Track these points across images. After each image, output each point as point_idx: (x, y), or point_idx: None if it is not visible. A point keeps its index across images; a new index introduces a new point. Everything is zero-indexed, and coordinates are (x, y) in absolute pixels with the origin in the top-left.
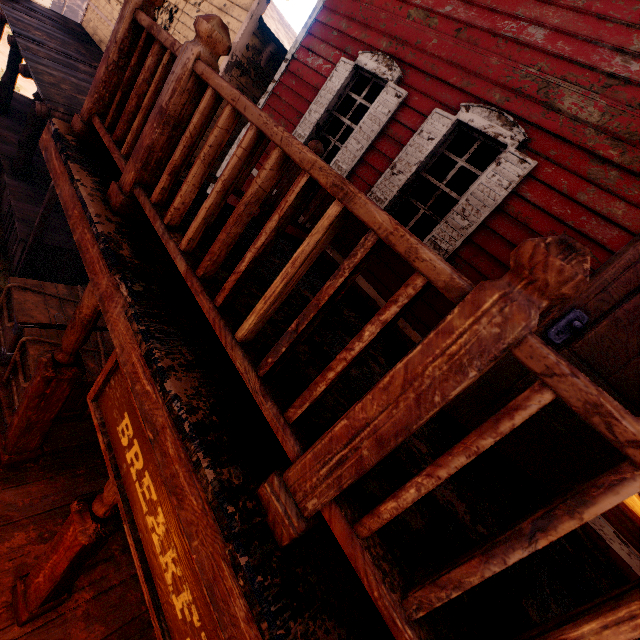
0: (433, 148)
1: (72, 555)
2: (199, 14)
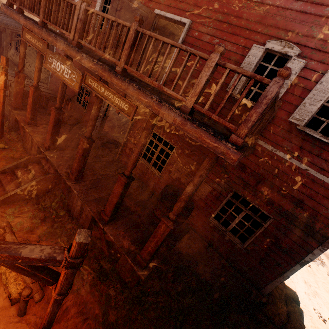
0: (100, 5)
1: (32, 96)
2: None
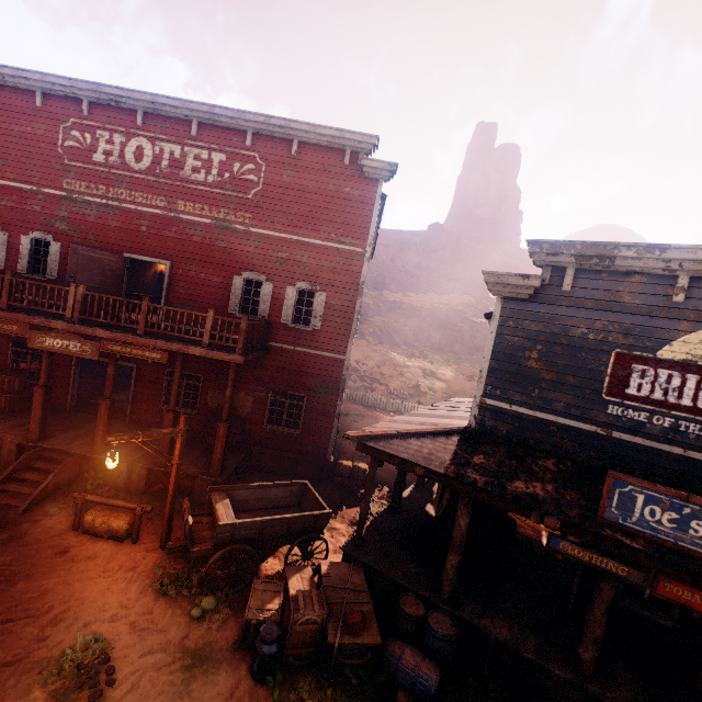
0: (30, 248)
1: None
2: None
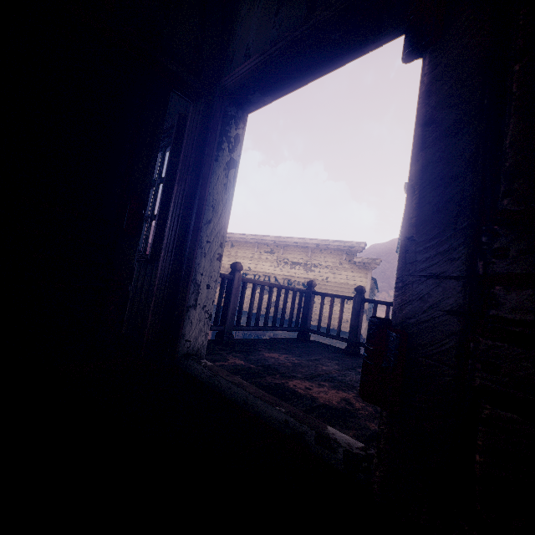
0: None
1: None
2: (329, 283)
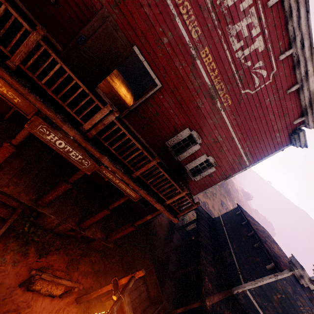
0: None
1: None
2: None
